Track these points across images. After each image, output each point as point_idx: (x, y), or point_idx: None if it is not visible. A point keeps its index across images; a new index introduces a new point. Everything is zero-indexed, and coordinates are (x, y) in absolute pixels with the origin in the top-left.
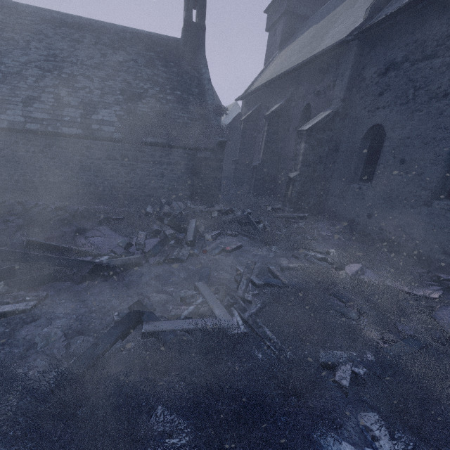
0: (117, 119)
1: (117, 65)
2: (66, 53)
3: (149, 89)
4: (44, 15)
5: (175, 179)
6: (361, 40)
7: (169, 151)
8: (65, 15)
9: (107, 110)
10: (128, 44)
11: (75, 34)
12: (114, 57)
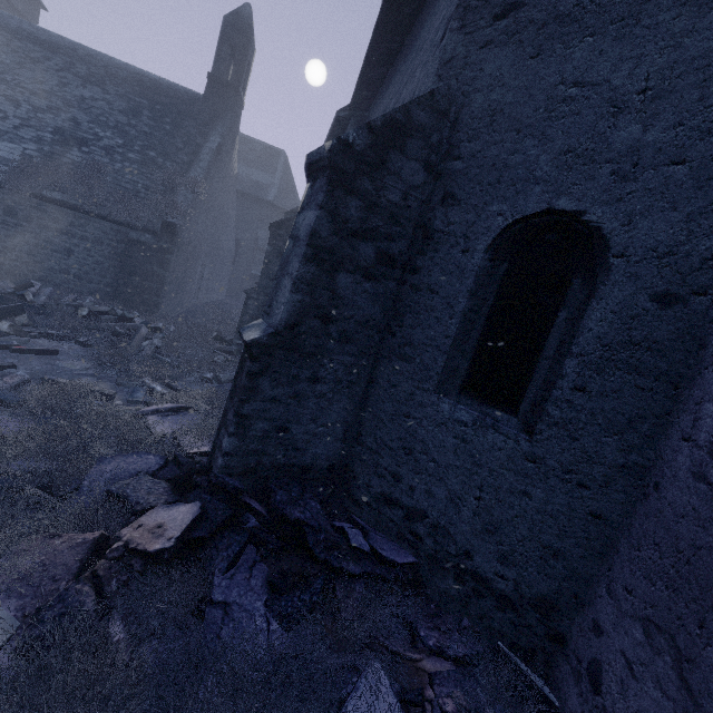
0: (21, 159)
1: (75, 100)
2: (2, 68)
3: (106, 138)
4: (8, 23)
5: (90, 264)
6: (358, 120)
7: (87, 220)
8: (41, 31)
9: (12, 145)
10: (114, 83)
11: (39, 52)
12: (78, 90)
